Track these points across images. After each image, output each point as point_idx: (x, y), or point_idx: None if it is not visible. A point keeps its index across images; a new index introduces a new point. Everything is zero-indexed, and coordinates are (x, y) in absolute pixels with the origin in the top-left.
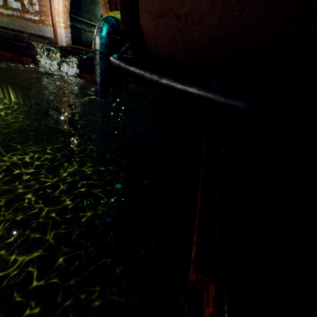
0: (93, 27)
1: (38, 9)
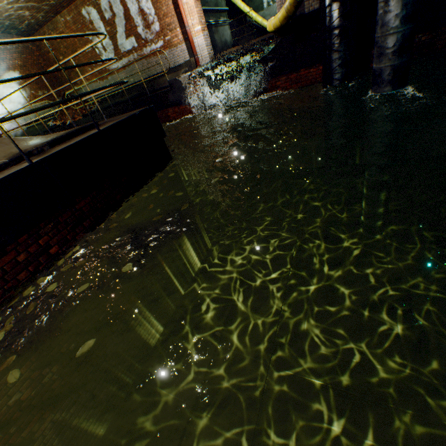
0: (221, 15)
1: (158, 28)
